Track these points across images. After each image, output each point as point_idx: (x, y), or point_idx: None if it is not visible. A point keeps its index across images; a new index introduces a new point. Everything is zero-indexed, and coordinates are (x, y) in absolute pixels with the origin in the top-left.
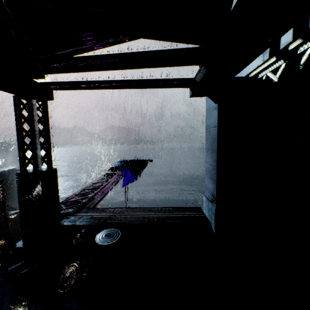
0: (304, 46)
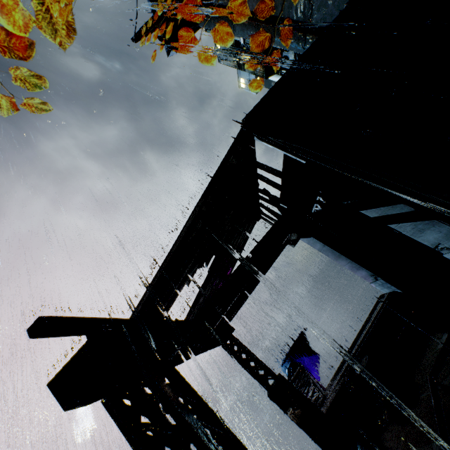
0: (317, 198)
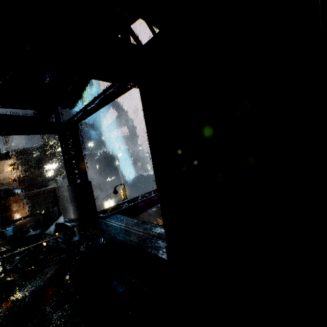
0: None
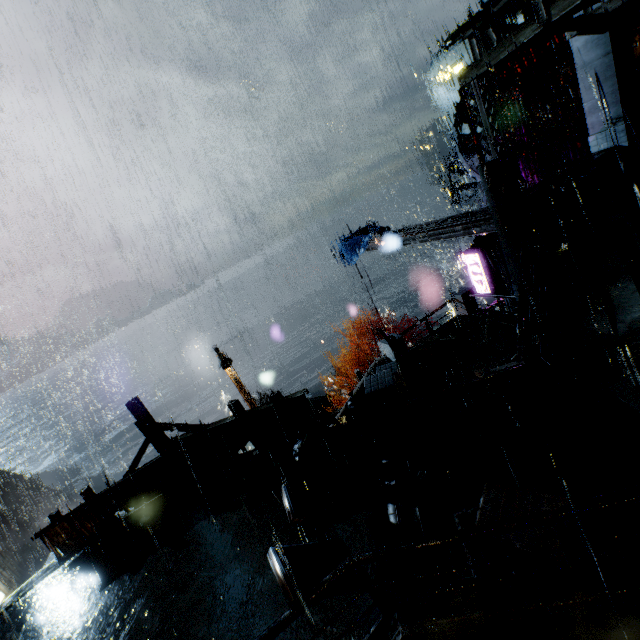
0: None
